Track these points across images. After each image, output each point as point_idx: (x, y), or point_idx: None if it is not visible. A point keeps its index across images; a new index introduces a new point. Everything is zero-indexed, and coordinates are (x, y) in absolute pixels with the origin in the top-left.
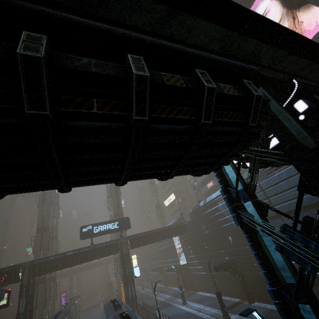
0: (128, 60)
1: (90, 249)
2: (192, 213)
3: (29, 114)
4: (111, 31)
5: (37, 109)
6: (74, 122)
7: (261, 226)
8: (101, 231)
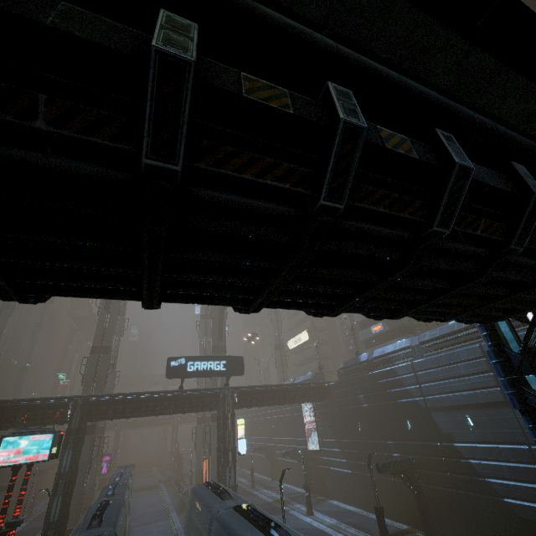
0: (514, 170)
1: (176, 396)
2: (344, 370)
3: (432, 231)
4: (494, 128)
5: (442, 227)
6: (447, 243)
7: None
8: (198, 371)
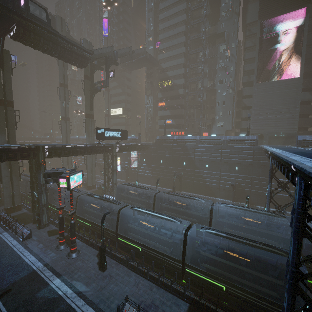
0: None
1: (94, 147)
2: (159, 140)
3: None
4: None
5: None
6: None
7: (278, 181)
8: (110, 136)
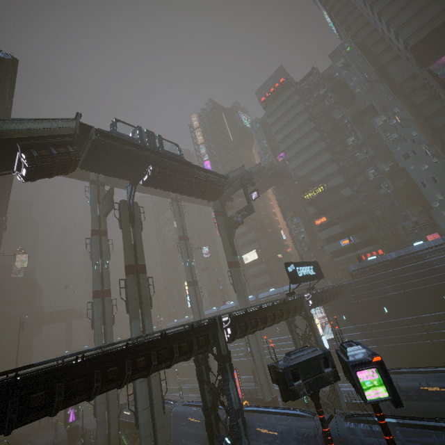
0: None
1: (283, 304)
2: (359, 271)
3: None
4: None
5: None
6: None
7: None
8: (304, 275)
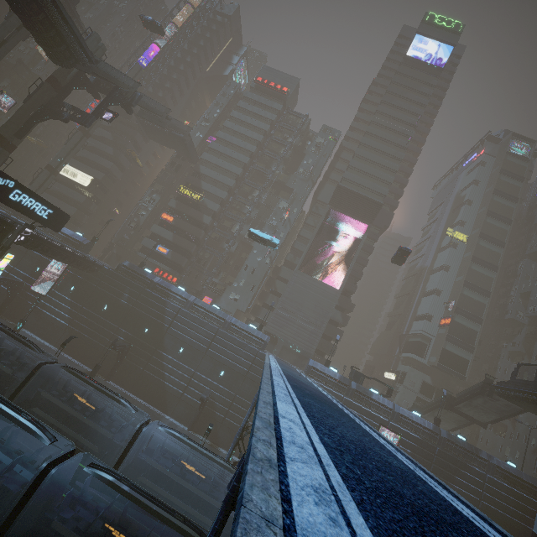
0: None
1: None
2: (126, 269)
3: None
4: None
5: None
6: None
7: None
8: (21, 204)
